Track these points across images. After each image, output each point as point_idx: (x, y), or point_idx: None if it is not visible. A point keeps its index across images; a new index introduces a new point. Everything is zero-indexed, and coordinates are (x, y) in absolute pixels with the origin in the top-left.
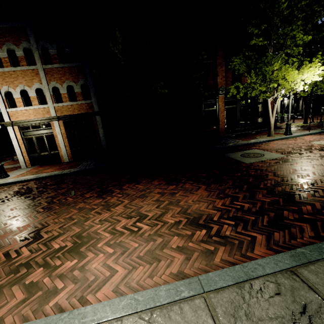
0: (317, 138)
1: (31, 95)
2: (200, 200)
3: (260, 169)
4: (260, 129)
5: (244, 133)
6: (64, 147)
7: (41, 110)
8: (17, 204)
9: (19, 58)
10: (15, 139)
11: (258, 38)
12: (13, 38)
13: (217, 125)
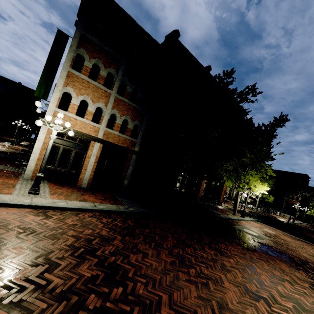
0: (260, 226)
1: (89, 109)
2: (291, 270)
3: (276, 247)
4: (215, 204)
5: (209, 204)
6: (91, 170)
7: (90, 126)
8: (155, 251)
9: (100, 76)
10: (41, 142)
11: (247, 159)
12: (105, 60)
13: (197, 193)
